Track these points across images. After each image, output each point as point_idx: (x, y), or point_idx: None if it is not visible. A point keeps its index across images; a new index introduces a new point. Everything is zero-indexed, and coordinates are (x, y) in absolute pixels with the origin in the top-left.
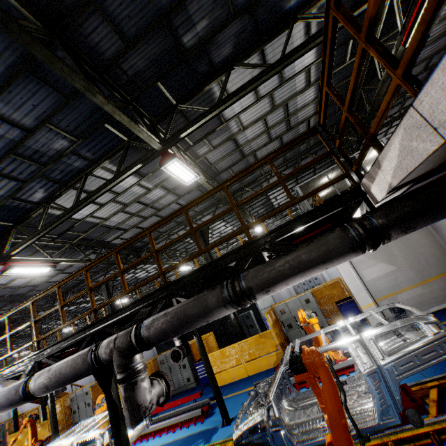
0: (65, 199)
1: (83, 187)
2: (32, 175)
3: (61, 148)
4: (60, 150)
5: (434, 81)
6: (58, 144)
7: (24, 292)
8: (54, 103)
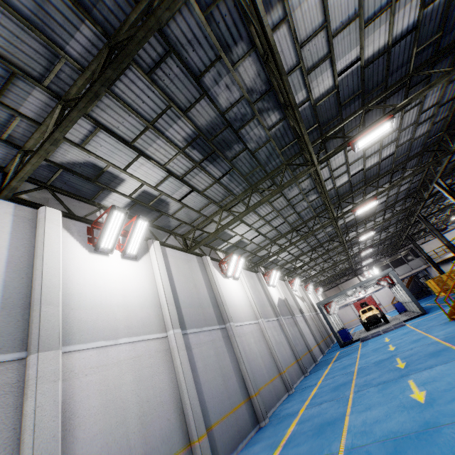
0: None
1: None
2: None
3: None
4: None
5: None
6: None
7: (450, 173)
8: None
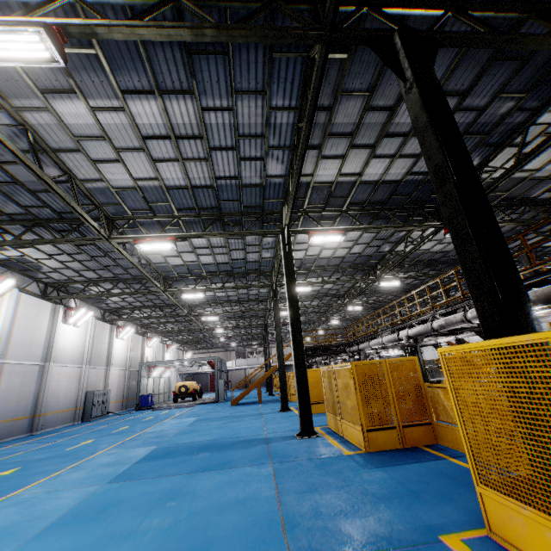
0: (496, 160)
1: (523, 142)
2: (473, 147)
3: (505, 111)
4: (504, 113)
5: None
6: (504, 108)
7: (437, 257)
8: (509, 73)
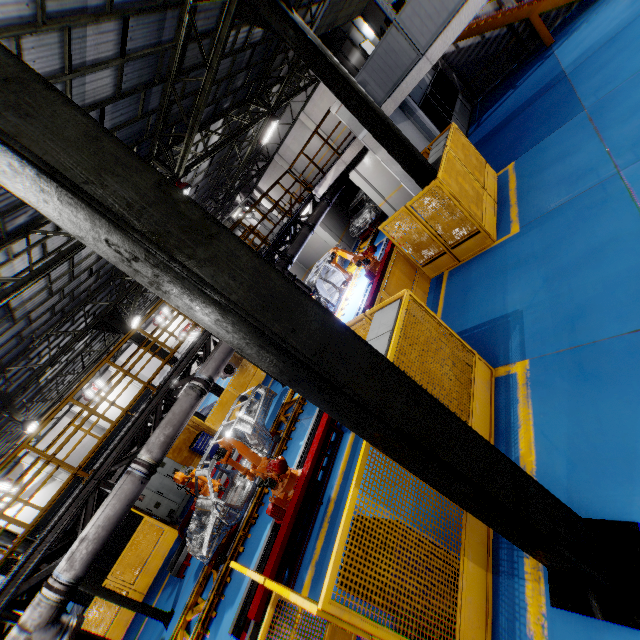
0: (30, 235)
1: None
2: None
3: None
4: None
5: (346, 153)
6: None
7: None
8: (129, 117)
